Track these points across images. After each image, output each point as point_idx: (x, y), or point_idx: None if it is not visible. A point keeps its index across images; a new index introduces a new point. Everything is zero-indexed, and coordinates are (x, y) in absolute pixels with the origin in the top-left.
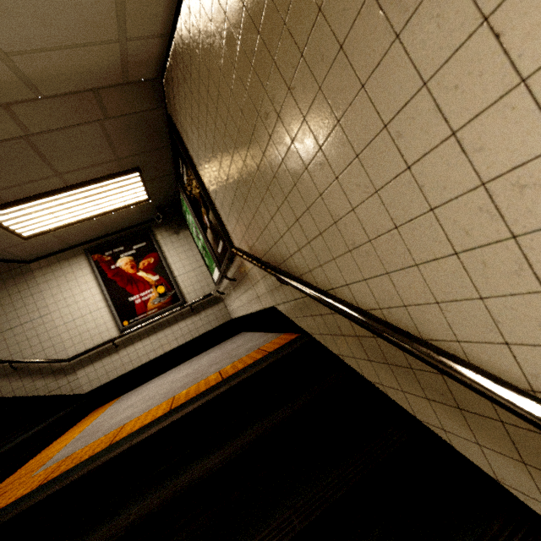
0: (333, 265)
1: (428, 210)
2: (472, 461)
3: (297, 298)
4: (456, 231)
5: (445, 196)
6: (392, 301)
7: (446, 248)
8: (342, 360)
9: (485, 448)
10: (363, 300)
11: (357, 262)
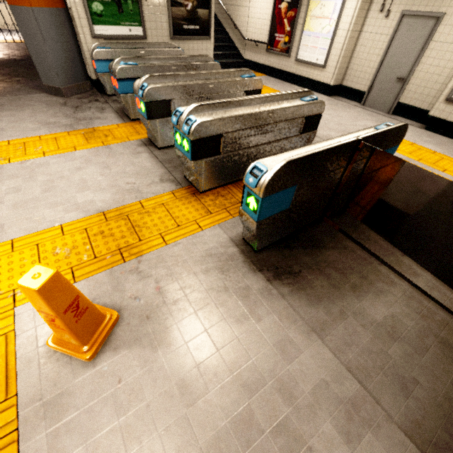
0: (225, 1)
1: (233, 0)
2: (226, 31)
3: (216, 4)
4: (234, 4)
5: (234, 0)
6: (228, 9)
7: (233, 5)
8: (218, 19)
9: (228, 28)
10: (226, 8)
11: (227, 2)
